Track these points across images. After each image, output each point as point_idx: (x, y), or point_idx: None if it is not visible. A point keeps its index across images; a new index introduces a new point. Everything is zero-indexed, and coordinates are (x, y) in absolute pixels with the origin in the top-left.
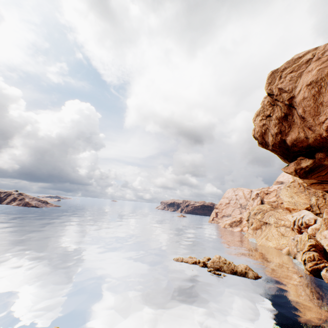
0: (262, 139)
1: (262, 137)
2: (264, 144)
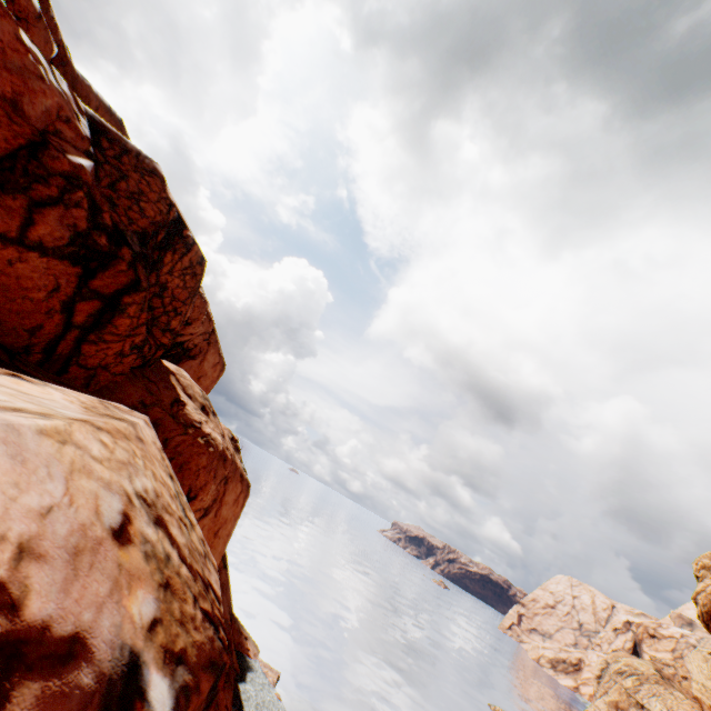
0: (709, 620)
1: (710, 617)
2: (709, 627)
